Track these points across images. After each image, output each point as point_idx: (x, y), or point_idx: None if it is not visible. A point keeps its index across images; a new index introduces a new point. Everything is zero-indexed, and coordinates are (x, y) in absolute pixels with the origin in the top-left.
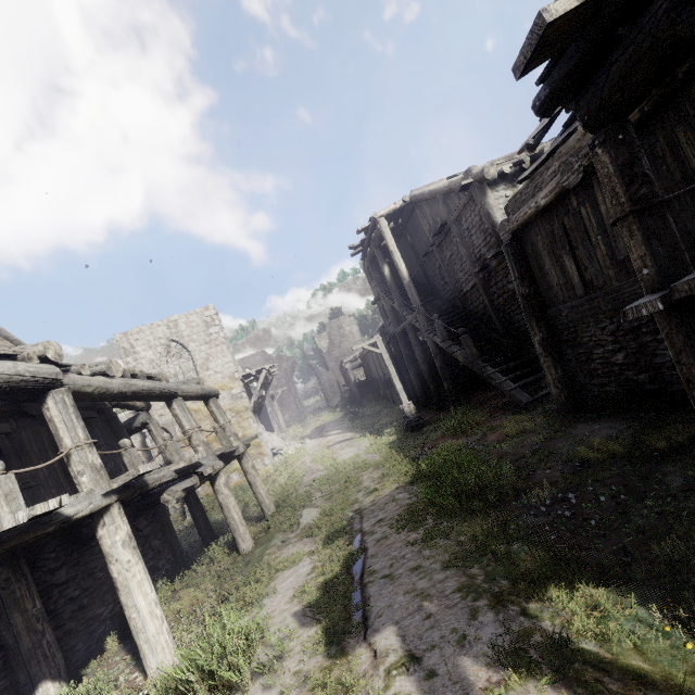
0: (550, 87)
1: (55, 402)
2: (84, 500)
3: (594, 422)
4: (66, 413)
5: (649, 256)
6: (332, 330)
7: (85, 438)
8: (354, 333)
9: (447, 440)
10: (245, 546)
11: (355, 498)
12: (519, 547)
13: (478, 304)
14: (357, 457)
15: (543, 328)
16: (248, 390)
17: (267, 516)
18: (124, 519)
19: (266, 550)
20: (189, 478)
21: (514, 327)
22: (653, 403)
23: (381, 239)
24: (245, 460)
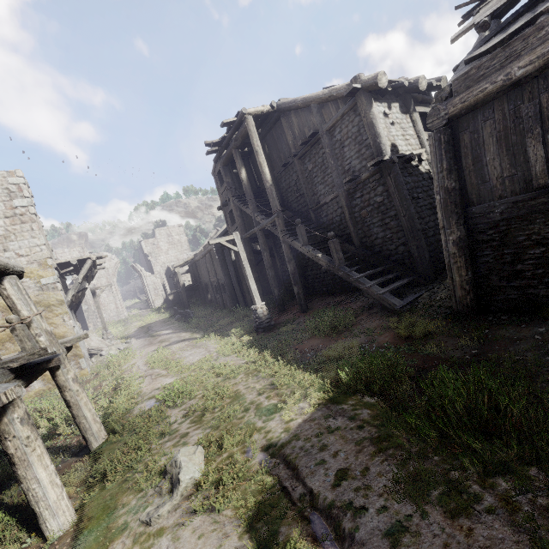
0: None
1: None
2: None
3: (528, 325)
4: None
5: None
6: (161, 237)
7: None
8: (182, 243)
9: (323, 341)
10: (58, 524)
11: (250, 423)
12: None
13: (334, 216)
14: (212, 360)
15: (462, 226)
16: (63, 282)
17: (94, 448)
18: None
19: (109, 542)
20: None
21: (370, 239)
22: None
23: (244, 140)
24: (63, 371)
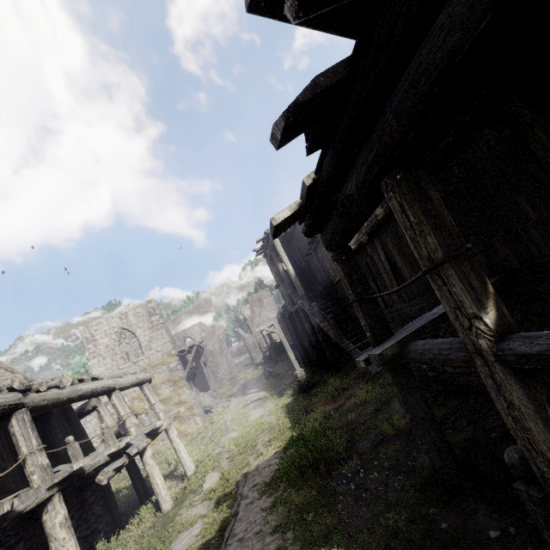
0: (305, 226)
1: (17, 420)
2: (32, 496)
3: None
4: (25, 427)
5: (368, 326)
6: (253, 302)
7: (37, 445)
8: (270, 304)
9: (322, 404)
10: (166, 506)
11: (247, 462)
12: (320, 514)
13: (344, 293)
14: (261, 418)
15: None
16: (184, 361)
17: (189, 475)
18: (62, 505)
19: (178, 511)
20: (119, 459)
21: None
22: (435, 385)
23: (274, 245)
24: (171, 431)
